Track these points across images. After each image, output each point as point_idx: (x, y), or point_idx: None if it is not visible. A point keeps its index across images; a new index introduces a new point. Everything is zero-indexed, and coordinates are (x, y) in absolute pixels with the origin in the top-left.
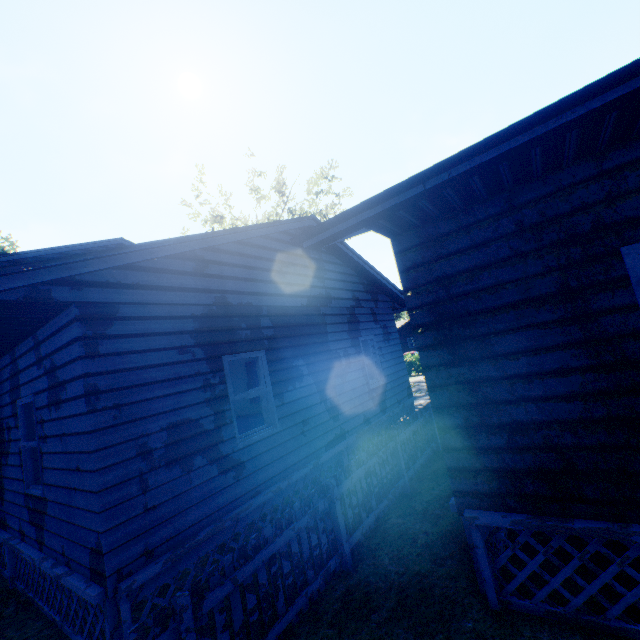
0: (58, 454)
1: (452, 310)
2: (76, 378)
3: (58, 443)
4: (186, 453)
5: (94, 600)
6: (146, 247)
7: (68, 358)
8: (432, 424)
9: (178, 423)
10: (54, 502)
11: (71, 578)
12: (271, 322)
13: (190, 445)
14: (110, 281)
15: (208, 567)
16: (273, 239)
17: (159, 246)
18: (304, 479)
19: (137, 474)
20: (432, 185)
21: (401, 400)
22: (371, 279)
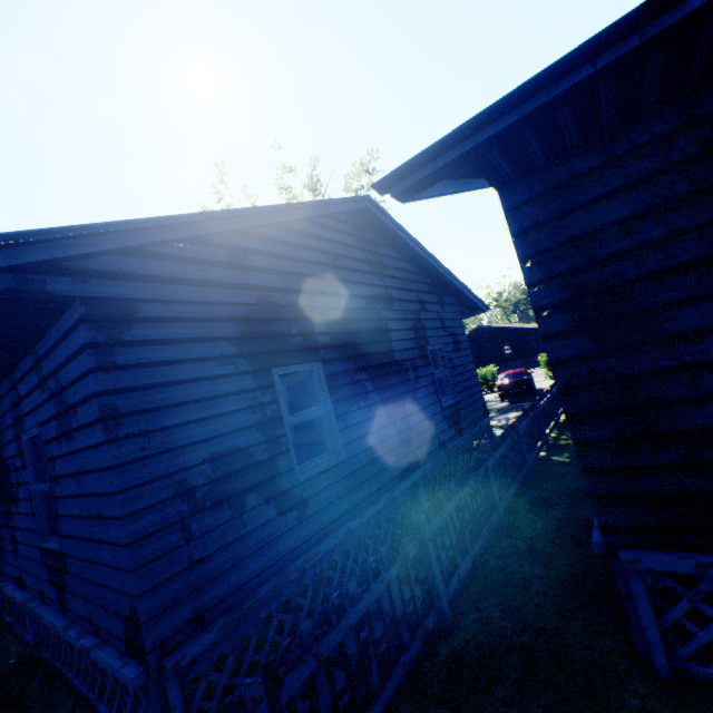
0: (74, 498)
1: (595, 280)
2: (88, 398)
3: (73, 484)
4: (236, 490)
5: (133, 683)
6: (168, 222)
7: (76, 373)
8: (520, 446)
9: (223, 453)
10: (75, 557)
11: (102, 652)
12: (326, 327)
13: (240, 480)
14: (124, 271)
15: (272, 630)
16: (322, 226)
17: (185, 222)
18: (377, 516)
19: (177, 519)
20: (608, 60)
21: (477, 420)
22: (436, 277)
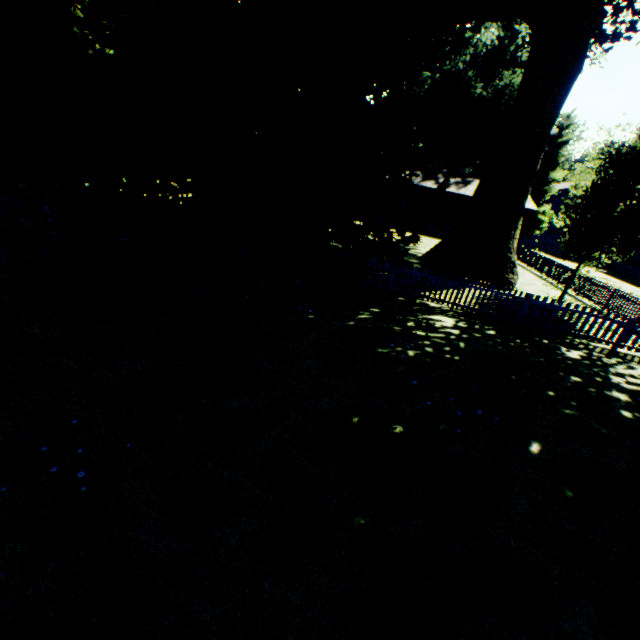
0: None
1: None
2: None
3: None
4: None
5: None
6: None
7: None
8: None
9: None
10: None
11: None
12: None
13: None
14: None
15: None
16: None
17: None
18: None
19: None
20: None
21: None
22: None
